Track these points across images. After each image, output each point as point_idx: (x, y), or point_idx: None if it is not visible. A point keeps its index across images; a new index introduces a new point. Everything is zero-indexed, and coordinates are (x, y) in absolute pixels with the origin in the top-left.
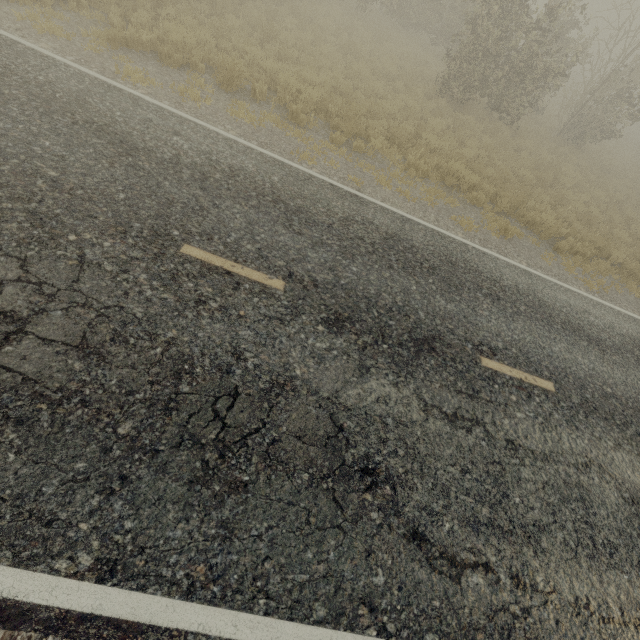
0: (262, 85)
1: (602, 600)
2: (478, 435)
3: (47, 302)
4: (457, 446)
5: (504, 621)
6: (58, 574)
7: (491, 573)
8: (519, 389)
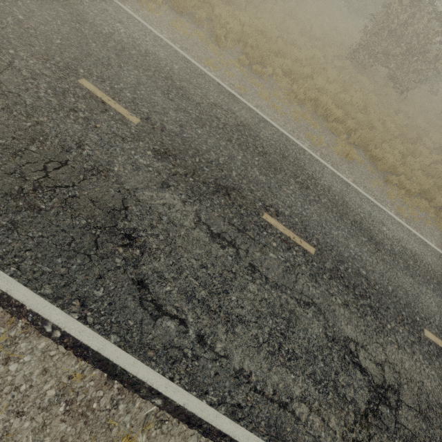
0: (202, 13)
1: (262, 379)
2: (229, 252)
3: None
4: (207, 251)
5: (175, 354)
6: None
7: (183, 326)
8: (283, 241)
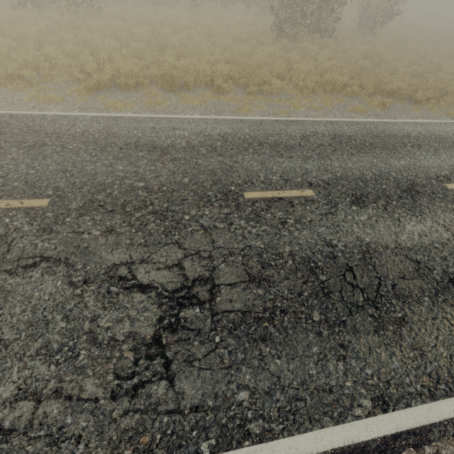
0: (190, 77)
1: None
2: None
3: (211, 262)
4: None
5: None
6: (361, 418)
7: None
8: None
